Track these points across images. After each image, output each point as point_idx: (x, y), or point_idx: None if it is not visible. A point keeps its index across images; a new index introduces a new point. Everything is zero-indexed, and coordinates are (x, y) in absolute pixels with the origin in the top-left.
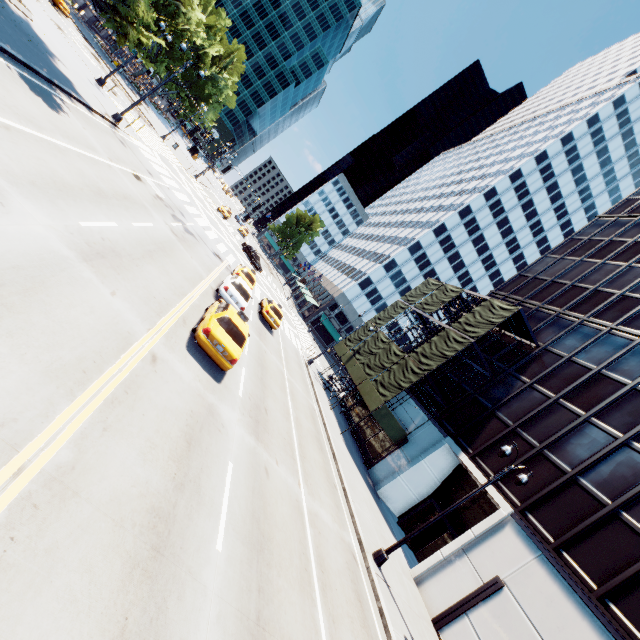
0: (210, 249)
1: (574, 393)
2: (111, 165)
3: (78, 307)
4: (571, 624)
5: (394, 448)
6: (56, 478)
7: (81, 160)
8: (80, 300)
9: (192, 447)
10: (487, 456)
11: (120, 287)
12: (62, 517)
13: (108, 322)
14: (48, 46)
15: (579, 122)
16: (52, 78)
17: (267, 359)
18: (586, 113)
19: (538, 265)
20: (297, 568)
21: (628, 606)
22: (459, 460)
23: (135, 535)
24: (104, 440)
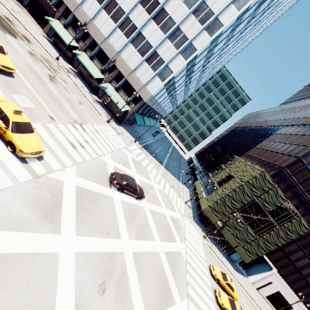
0: None
1: (300, 239)
2: None
3: None
4: (284, 287)
5: None
6: None
7: None
8: None
9: None
10: (271, 255)
11: None
12: None
13: None
14: None
15: None
16: None
17: None
18: None
19: None
20: None
21: (294, 284)
22: None
23: None
24: None
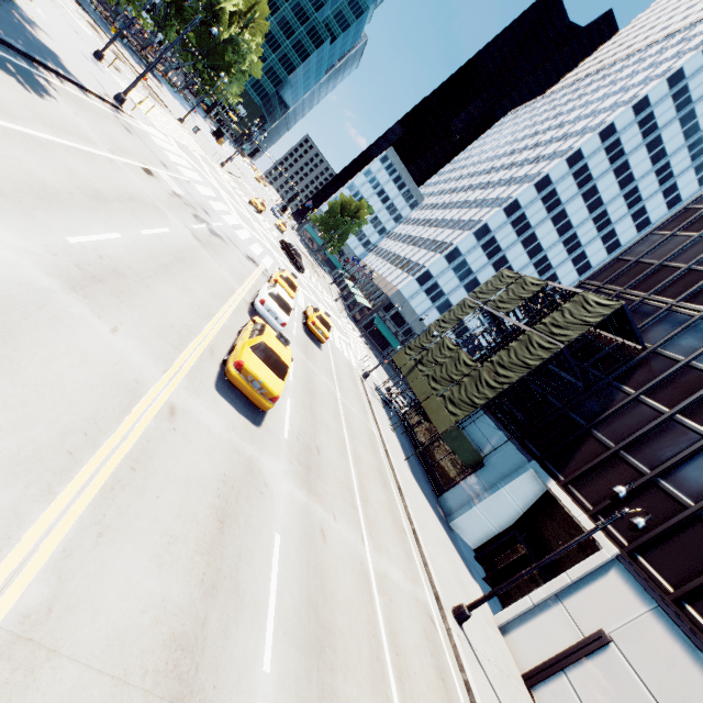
0: (242, 252)
1: (695, 407)
2: (112, 159)
3: (62, 358)
4: (700, 694)
5: (468, 473)
6: (20, 637)
7: (71, 155)
8: (65, 347)
9: (226, 526)
10: (583, 484)
11: (124, 319)
12: (29, 701)
13: (107, 372)
14: (26, 12)
15: (693, 53)
16: (30, 52)
17: (316, 381)
18: (702, 40)
19: (641, 245)
20: (367, 660)
21: None
22: (547, 487)
23: (146, 690)
24: (99, 551)
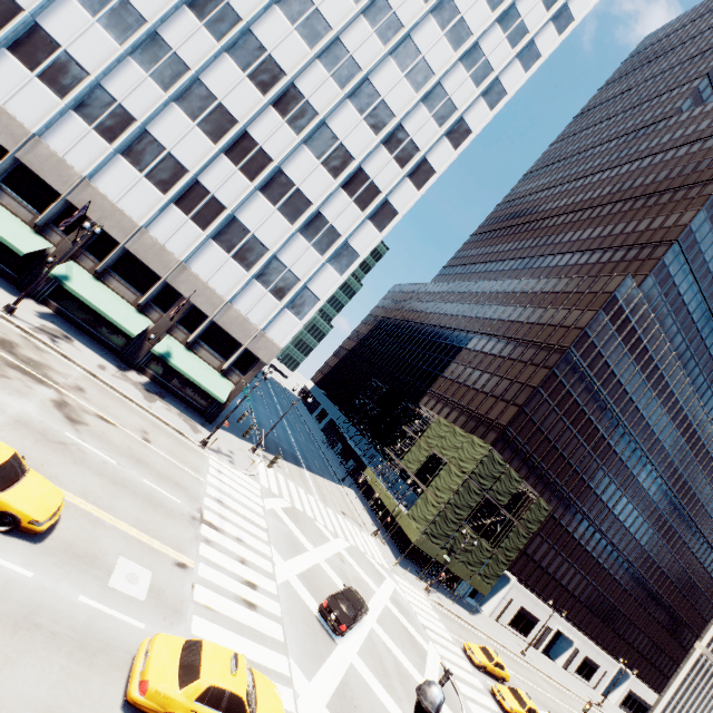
0: None
1: None
2: None
3: None
4: (526, 597)
5: None
6: None
7: None
8: None
9: None
10: None
11: None
12: None
13: None
14: None
15: None
16: None
17: (532, 695)
18: None
19: (533, 400)
20: None
21: (536, 586)
22: None
23: None
24: None
